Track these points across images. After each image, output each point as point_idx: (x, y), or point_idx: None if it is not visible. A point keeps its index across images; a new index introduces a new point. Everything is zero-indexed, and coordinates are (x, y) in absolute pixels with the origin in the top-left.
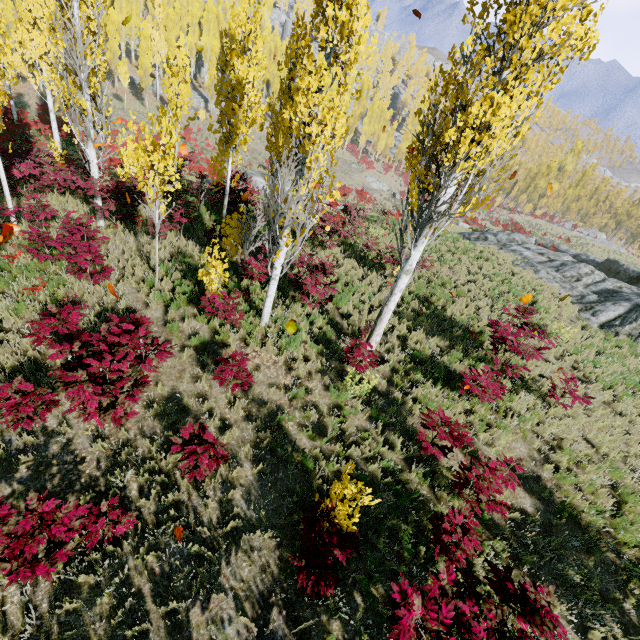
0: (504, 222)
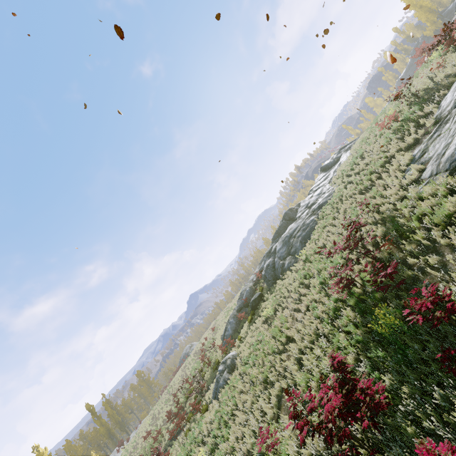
0: None
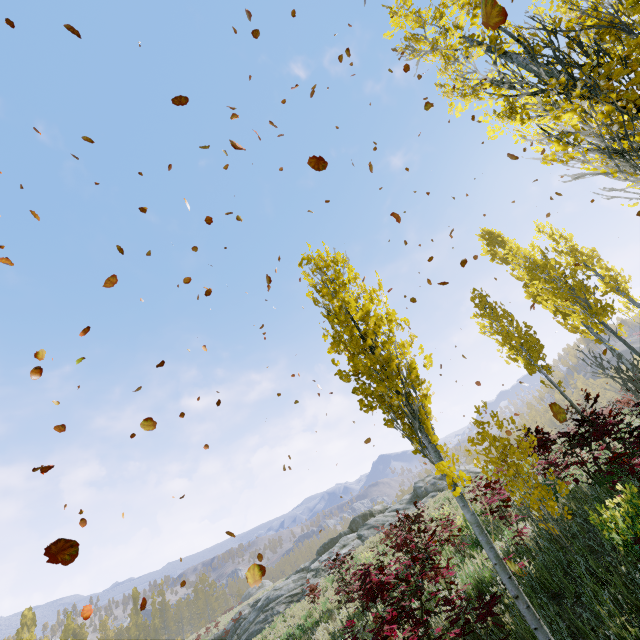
0: None
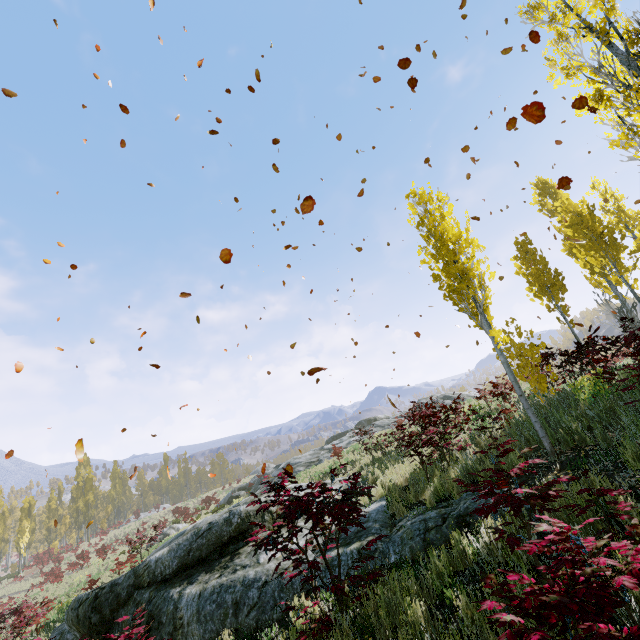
0: (131, 534)
